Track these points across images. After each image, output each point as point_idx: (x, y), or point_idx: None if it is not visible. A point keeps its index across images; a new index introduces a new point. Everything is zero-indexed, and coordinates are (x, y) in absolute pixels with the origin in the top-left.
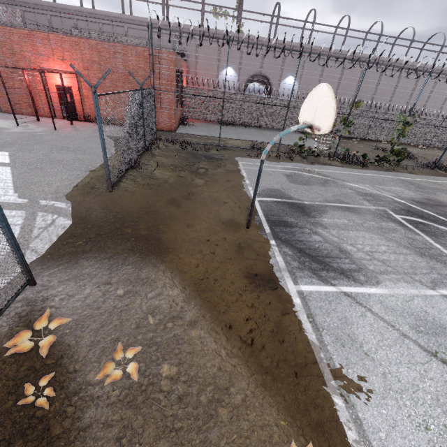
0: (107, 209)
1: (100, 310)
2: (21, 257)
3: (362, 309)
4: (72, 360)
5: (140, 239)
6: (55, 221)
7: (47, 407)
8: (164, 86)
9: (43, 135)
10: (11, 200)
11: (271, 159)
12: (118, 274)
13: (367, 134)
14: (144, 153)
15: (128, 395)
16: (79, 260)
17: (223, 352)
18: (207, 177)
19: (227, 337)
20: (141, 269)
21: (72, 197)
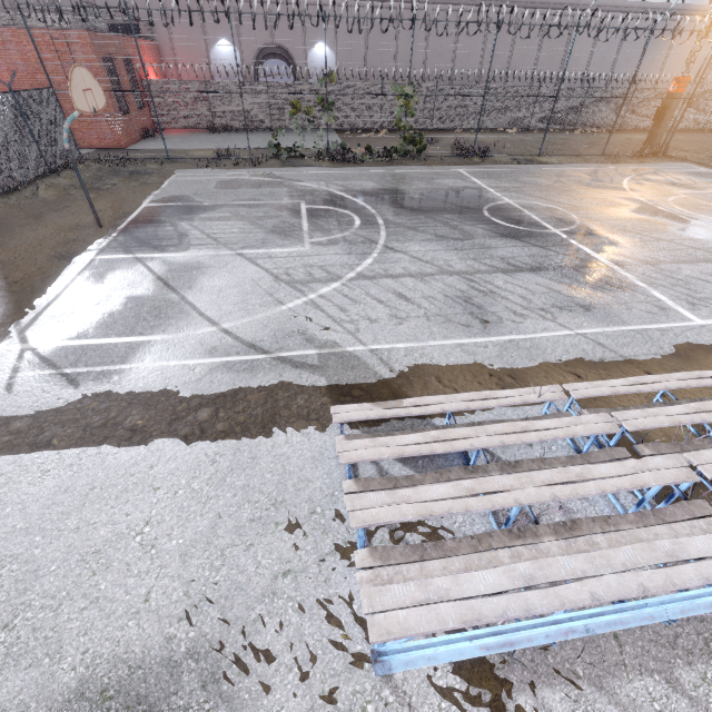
0: None
1: None
2: None
3: (138, 264)
4: None
5: None
6: None
7: None
8: None
9: None
10: None
11: (228, 167)
12: None
13: (432, 121)
14: (47, 175)
15: None
16: None
17: None
18: (107, 191)
19: None
20: None
21: None
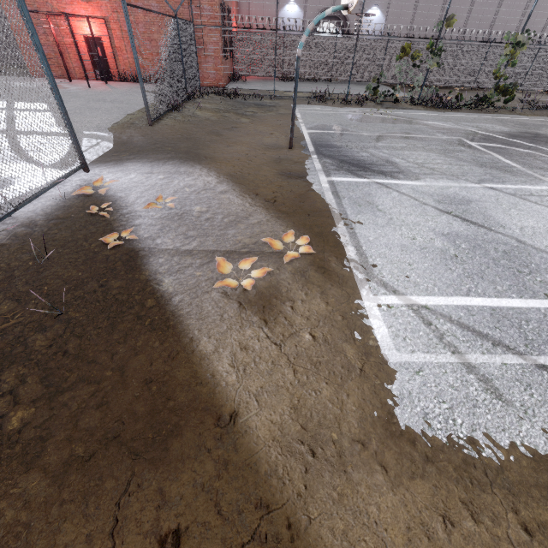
0: (147, 136)
1: (144, 184)
2: (75, 136)
3: (389, 190)
4: (124, 202)
5: (179, 153)
6: (100, 143)
7: (108, 216)
8: (207, 27)
9: (78, 92)
10: (57, 131)
11: (335, 105)
12: (159, 169)
13: (475, 80)
14: (187, 101)
15: (167, 216)
16: (124, 163)
17: (248, 204)
18: (254, 117)
19: (253, 199)
20: (180, 167)
21: (114, 130)
